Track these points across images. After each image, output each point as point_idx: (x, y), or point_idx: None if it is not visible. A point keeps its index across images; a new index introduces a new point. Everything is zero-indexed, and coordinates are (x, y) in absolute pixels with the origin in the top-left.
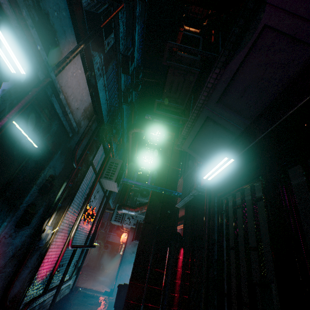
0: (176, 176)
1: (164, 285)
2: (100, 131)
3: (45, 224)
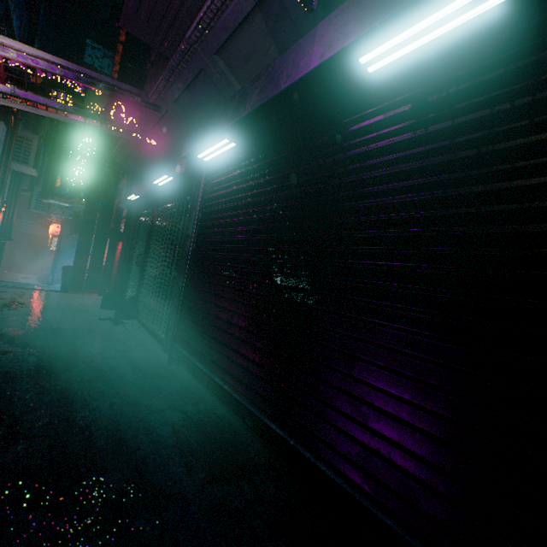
0: (118, 179)
1: (106, 265)
2: (3, 111)
3: None
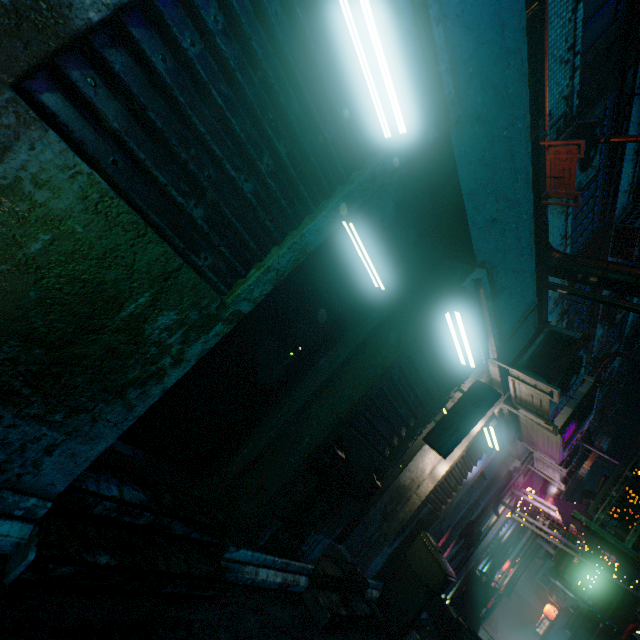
0: (635, 600)
1: None
2: None
3: (496, 572)
